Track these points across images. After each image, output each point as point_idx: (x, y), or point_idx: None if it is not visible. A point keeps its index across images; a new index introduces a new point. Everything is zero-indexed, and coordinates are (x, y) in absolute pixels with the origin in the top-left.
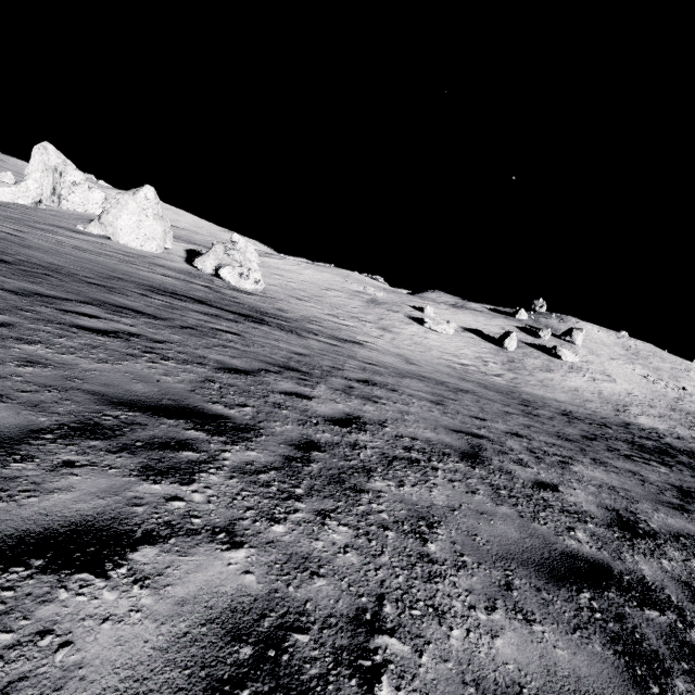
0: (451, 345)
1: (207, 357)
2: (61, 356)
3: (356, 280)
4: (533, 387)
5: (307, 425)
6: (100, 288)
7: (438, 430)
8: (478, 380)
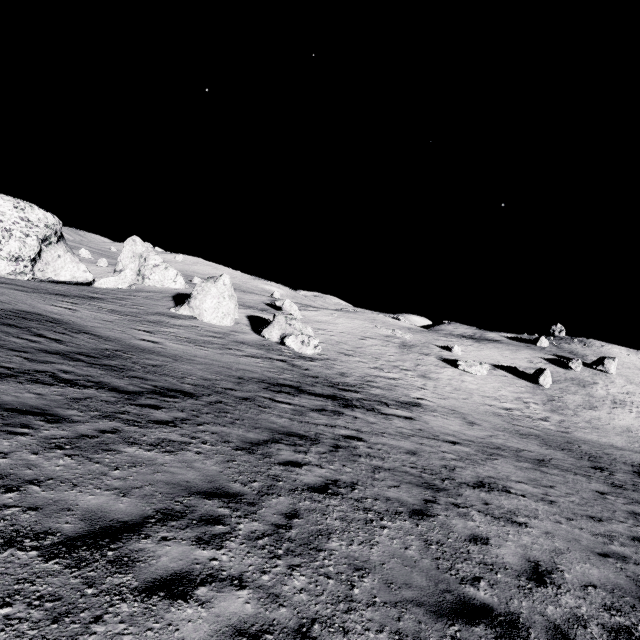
0: (488, 387)
1: (389, 498)
2: (354, 549)
3: (383, 323)
4: (584, 430)
5: (528, 594)
6: (251, 404)
7: (592, 560)
8: (530, 430)
